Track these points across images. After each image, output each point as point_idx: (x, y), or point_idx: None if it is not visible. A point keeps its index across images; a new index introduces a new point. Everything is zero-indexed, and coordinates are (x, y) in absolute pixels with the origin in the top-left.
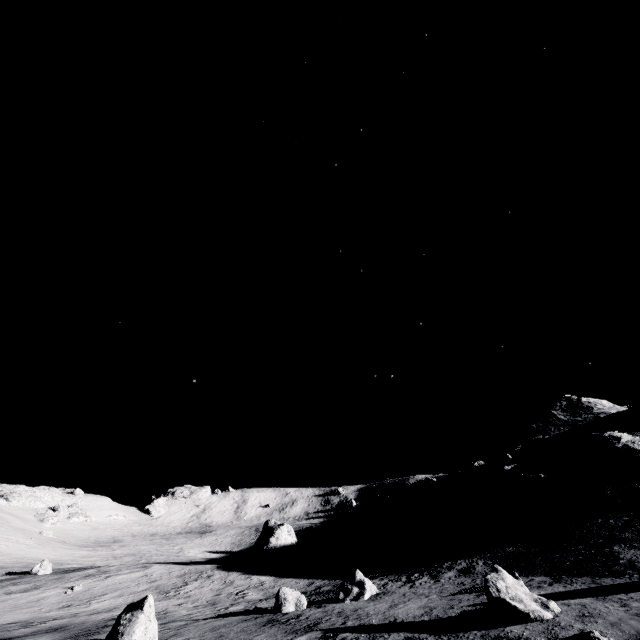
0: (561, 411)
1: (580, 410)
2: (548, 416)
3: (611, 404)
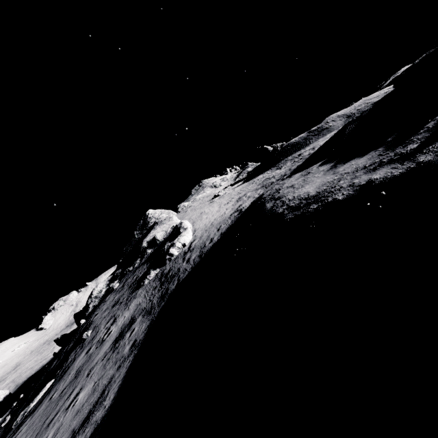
0: (138, 230)
1: (145, 226)
2: (133, 237)
3: (161, 213)
